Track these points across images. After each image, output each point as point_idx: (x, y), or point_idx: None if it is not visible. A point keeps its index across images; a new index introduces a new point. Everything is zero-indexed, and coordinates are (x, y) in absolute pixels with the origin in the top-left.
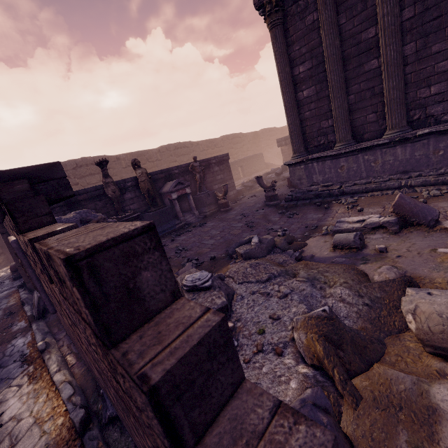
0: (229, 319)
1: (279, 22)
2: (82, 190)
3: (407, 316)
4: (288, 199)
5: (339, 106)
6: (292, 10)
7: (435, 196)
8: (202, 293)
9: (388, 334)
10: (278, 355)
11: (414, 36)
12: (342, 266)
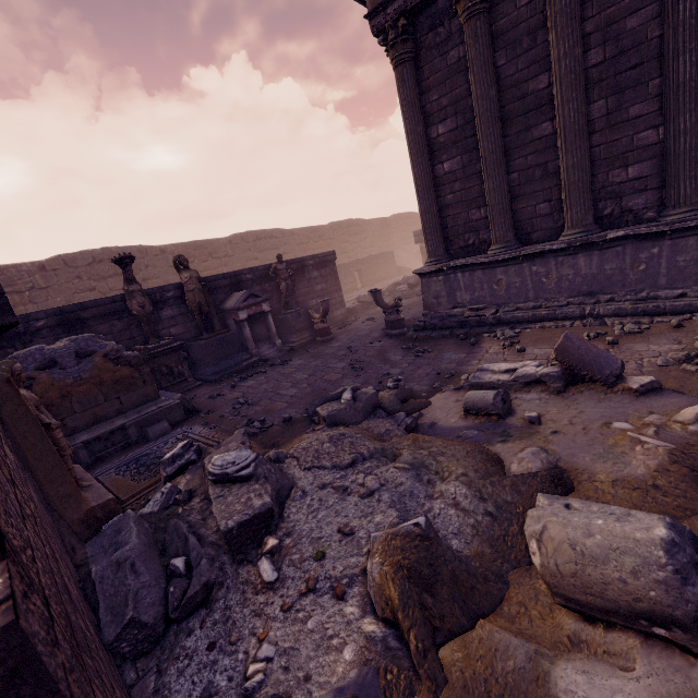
0: (274, 532)
1: (408, 56)
2: (90, 302)
3: (531, 542)
4: (419, 326)
5: (496, 189)
6: (428, 41)
7: (632, 333)
8: (237, 487)
9: (515, 565)
10: (337, 599)
11: (603, 90)
12: (467, 446)
